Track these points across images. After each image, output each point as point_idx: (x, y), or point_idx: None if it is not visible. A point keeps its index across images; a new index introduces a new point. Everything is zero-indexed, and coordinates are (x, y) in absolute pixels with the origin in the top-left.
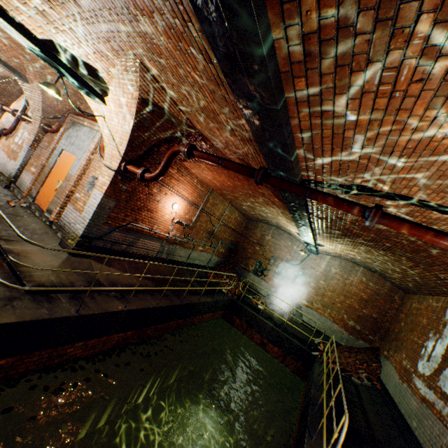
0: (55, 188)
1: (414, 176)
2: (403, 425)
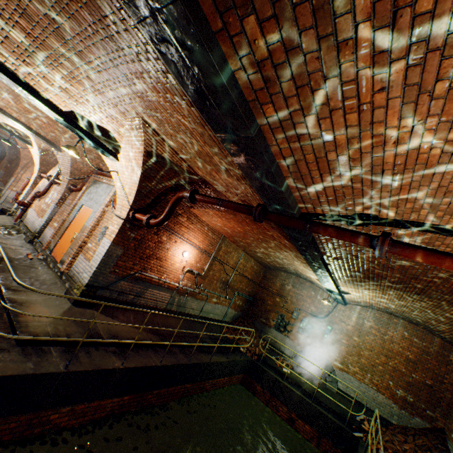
0: (71, 240)
1: (417, 197)
2: None
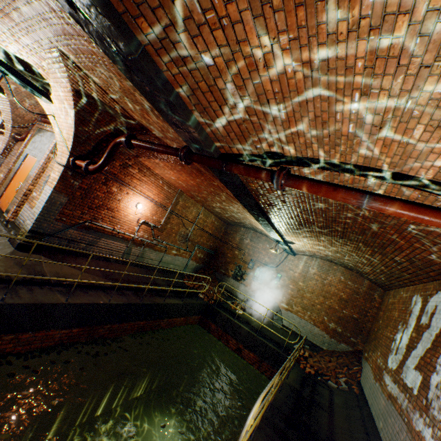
0: (16, 189)
1: (304, 130)
2: (370, 427)
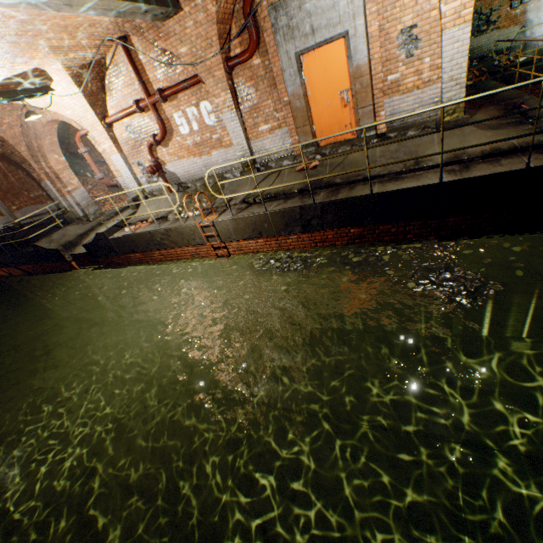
0: (346, 104)
1: None
2: None
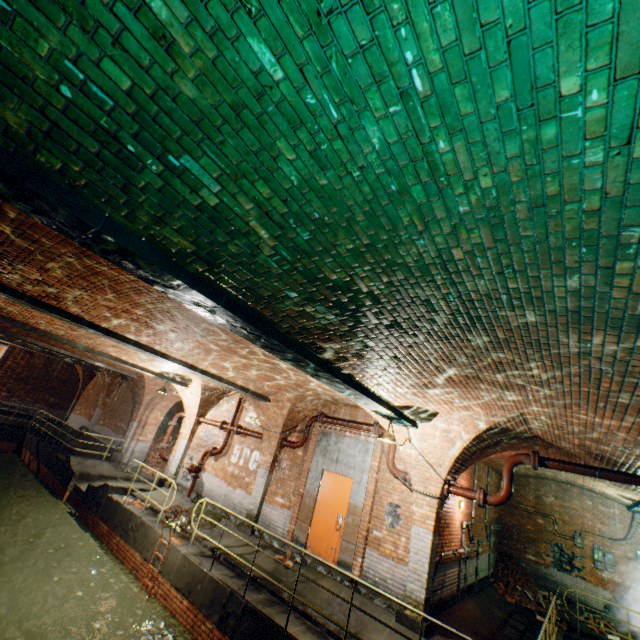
0: (338, 527)
1: None
2: None
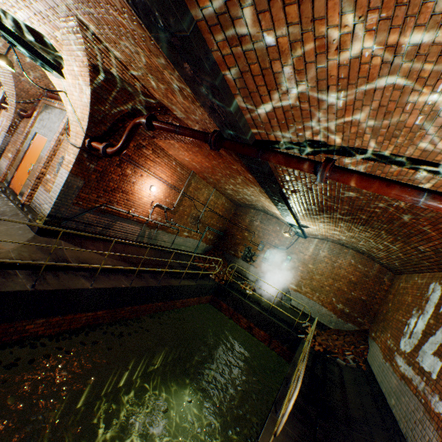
0: (27, 171)
1: (361, 119)
2: (382, 403)
